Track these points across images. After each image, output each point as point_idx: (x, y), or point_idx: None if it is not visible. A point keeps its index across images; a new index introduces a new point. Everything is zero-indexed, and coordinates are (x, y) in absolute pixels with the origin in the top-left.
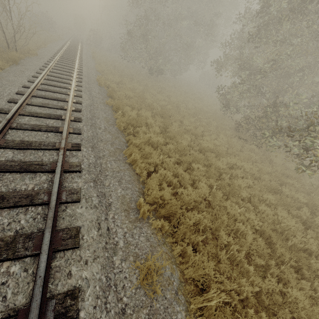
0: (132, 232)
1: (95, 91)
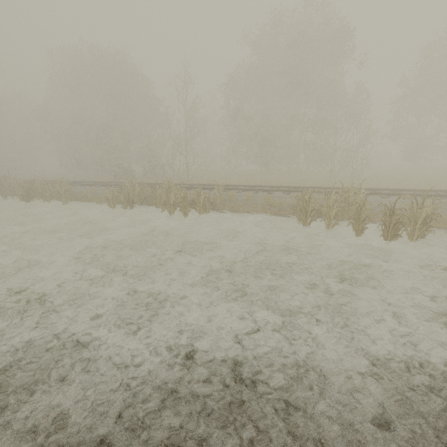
0: None
1: None
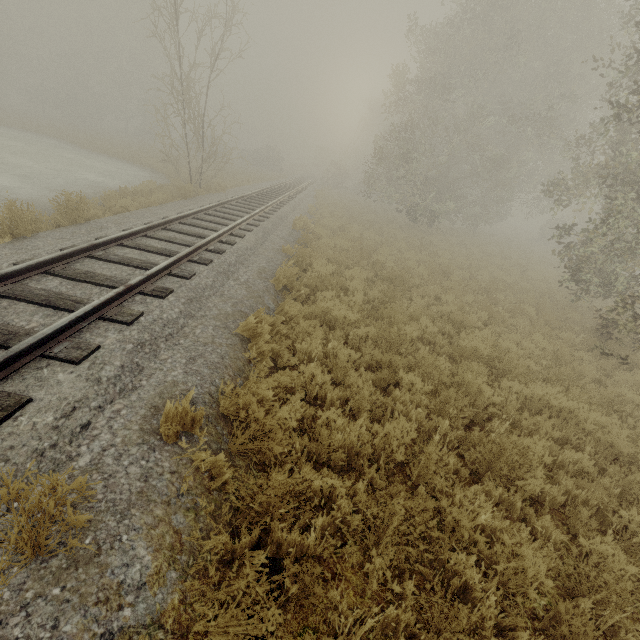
0: (126, 449)
1: (278, 235)
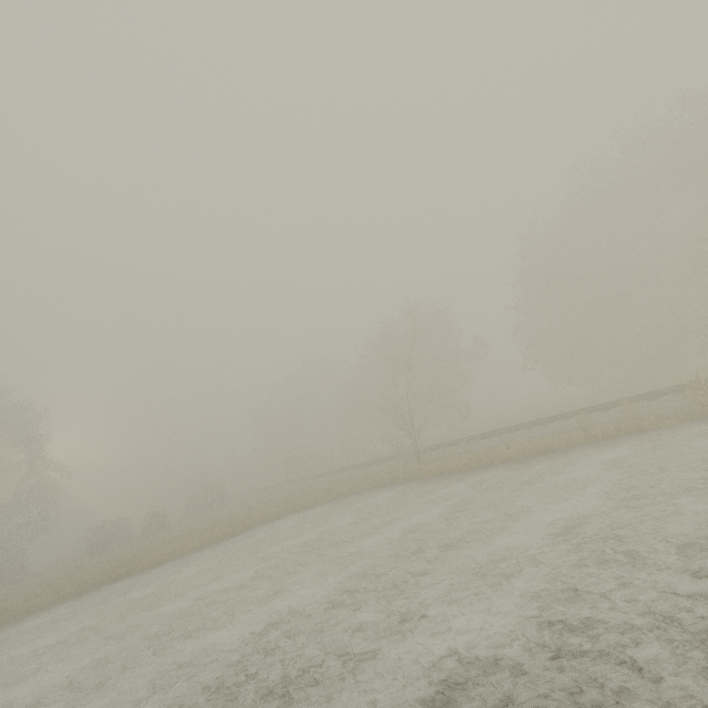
0: None
1: None
